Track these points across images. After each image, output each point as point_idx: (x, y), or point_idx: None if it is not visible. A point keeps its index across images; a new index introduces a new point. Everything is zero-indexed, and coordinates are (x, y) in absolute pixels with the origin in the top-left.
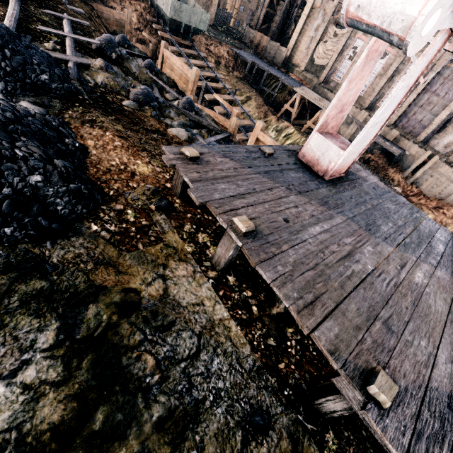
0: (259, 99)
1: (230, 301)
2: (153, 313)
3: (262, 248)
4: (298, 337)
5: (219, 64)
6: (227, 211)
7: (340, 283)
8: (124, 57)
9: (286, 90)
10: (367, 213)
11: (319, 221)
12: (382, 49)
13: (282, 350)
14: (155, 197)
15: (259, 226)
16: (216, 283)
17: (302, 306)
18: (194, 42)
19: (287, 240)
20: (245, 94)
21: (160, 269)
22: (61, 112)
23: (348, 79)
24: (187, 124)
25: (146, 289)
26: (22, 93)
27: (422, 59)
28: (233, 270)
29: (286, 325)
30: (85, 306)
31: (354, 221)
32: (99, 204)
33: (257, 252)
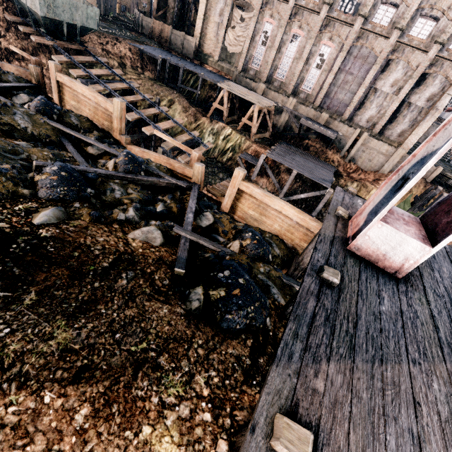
0: (183, 101)
1: None
2: None
3: None
4: None
5: (125, 66)
6: None
7: None
8: None
9: (206, 84)
10: None
11: None
12: None
13: None
14: None
15: None
16: None
17: None
18: (84, 43)
19: None
20: (166, 98)
21: None
22: None
23: (439, 156)
24: (143, 200)
25: None
26: None
27: None
28: None
29: None
30: None
31: None
32: None
33: None
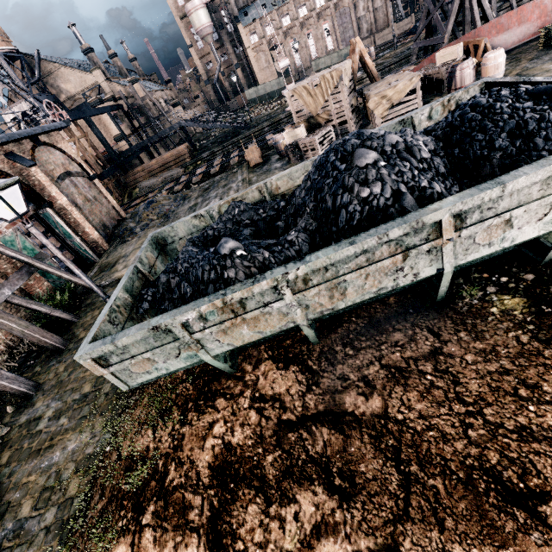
0: None
1: None
2: None
3: None
4: None
5: None
6: None
7: None
8: None
9: None
10: None
11: None
12: None
13: None
14: None
15: None
16: None
17: None
18: None
19: None
20: None
21: None
22: None
23: None
24: None
25: None
26: None
27: None
28: None
29: None
30: None
31: None
32: None
33: None
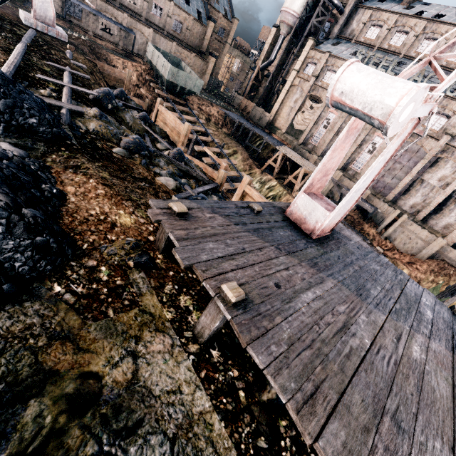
0: (245, 153)
1: (213, 384)
2: (115, 409)
3: (253, 321)
4: (293, 432)
5: (210, 121)
6: (215, 276)
7: (339, 365)
8: (120, 108)
9: (269, 147)
10: (355, 275)
11: (311, 286)
12: (360, 127)
13: (275, 455)
14: (135, 251)
15: (249, 294)
16: (198, 360)
17: (301, 401)
18: (187, 101)
19: (280, 310)
20: (232, 148)
21: (131, 343)
22: (44, 155)
23: (332, 149)
24: (176, 174)
25: (111, 372)
26: (4, 133)
27: (397, 139)
28: (217, 341)
29: (278, 415)
30: (24, 403)
31: (345, 285)
32: (68, 260)
33: (248, 327)
